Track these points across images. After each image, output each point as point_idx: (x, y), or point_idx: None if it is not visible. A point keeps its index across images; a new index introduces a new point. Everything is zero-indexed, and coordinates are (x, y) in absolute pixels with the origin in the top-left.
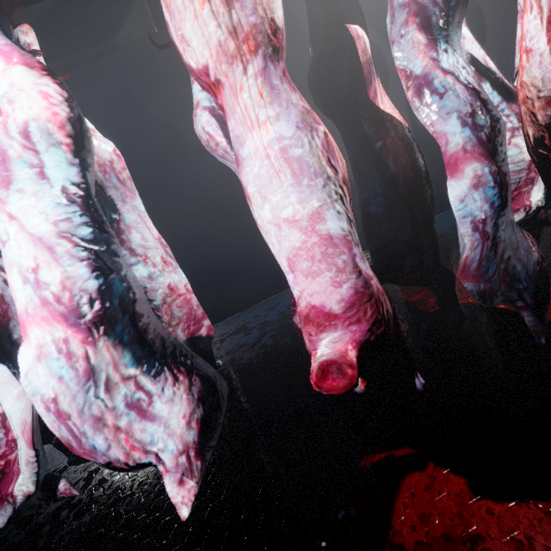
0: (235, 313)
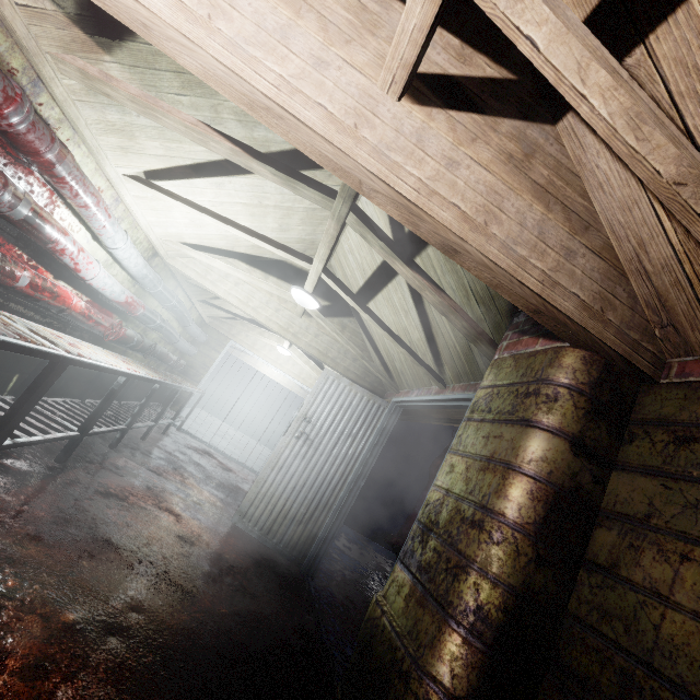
0: (380, 544)
